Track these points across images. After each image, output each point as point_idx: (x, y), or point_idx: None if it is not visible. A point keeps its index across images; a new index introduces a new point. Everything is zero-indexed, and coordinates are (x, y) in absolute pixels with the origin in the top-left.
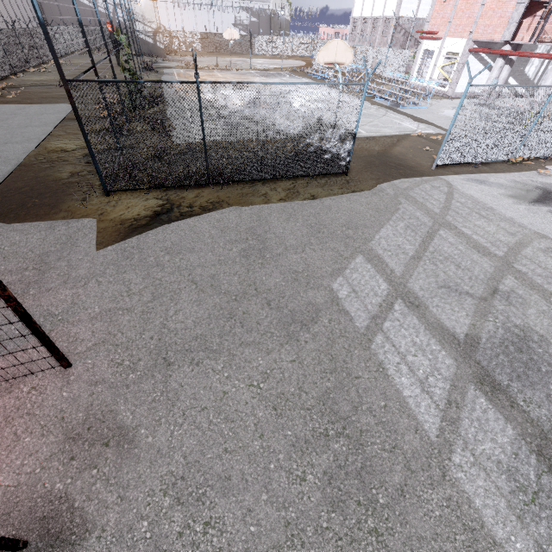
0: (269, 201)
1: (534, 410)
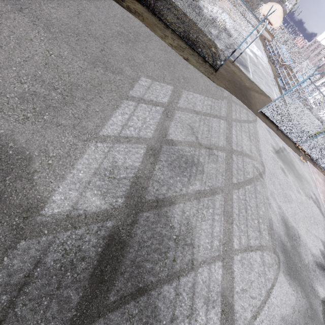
0: (164, 39)
1: (158, 172)
